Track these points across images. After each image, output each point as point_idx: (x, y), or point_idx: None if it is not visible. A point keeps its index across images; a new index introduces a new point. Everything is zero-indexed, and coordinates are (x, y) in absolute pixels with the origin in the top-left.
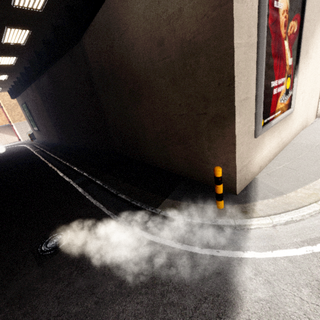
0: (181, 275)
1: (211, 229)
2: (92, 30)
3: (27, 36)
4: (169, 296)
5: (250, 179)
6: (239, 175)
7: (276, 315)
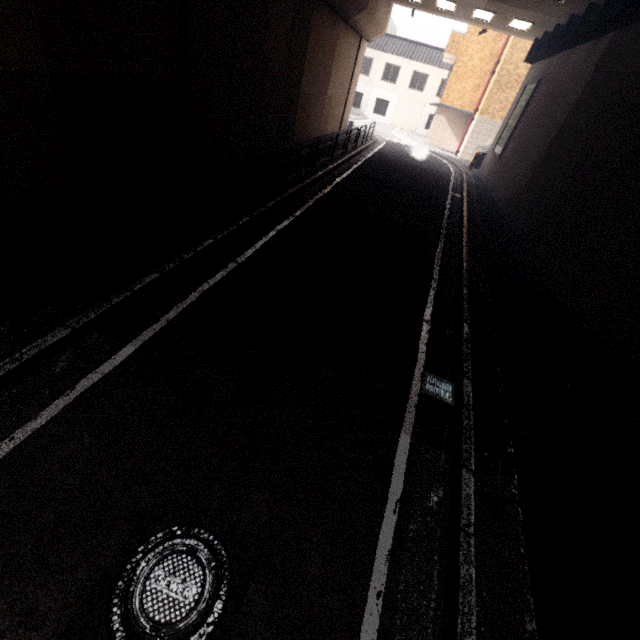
0: None
1: None
2: None
3: None
4: None
5: None
6: None
7: None
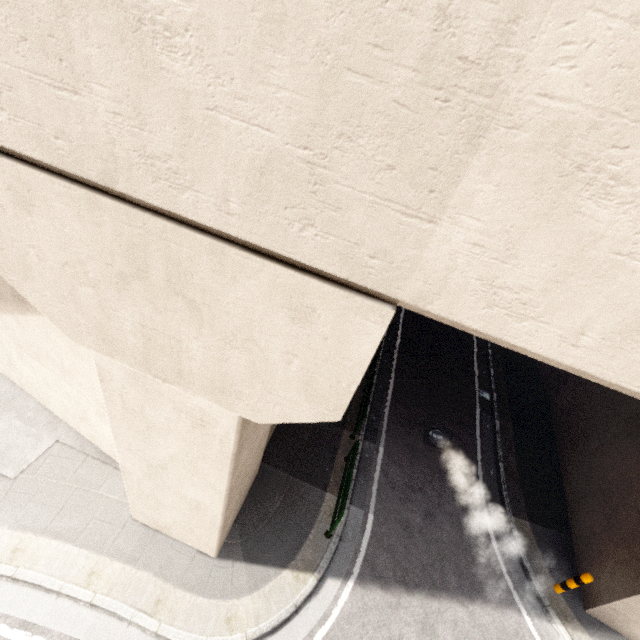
0: (482, 560)
1: (527, 581)
2: None
3: None
4: (467, 554)
5: (622, 633)
6: (609, 610)
7: (501, 634)
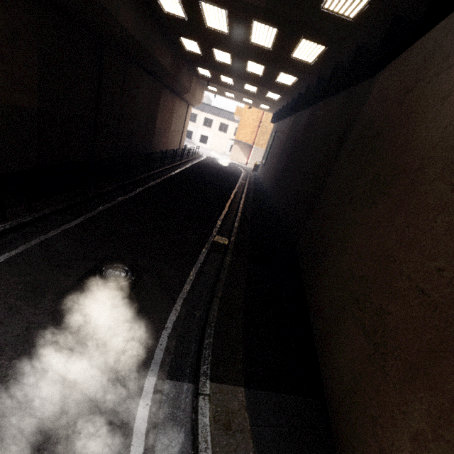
0: None
1: None
2: (403, 59)
3: (319, 54)
4: None
5: None
6: None
7: None
